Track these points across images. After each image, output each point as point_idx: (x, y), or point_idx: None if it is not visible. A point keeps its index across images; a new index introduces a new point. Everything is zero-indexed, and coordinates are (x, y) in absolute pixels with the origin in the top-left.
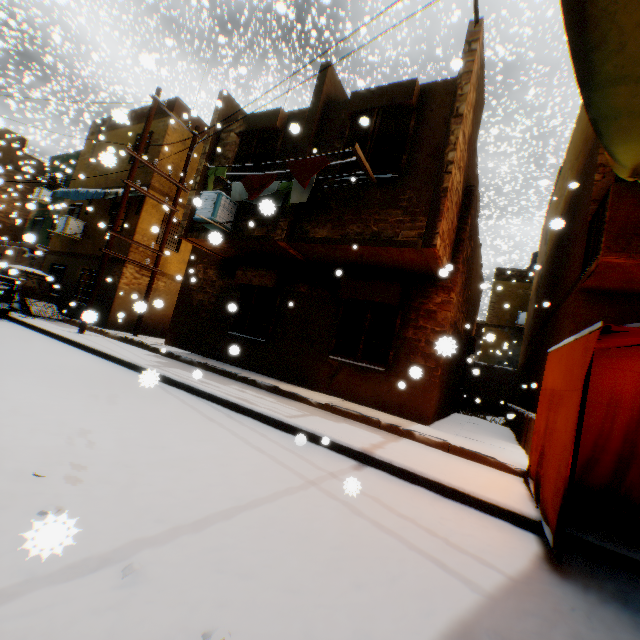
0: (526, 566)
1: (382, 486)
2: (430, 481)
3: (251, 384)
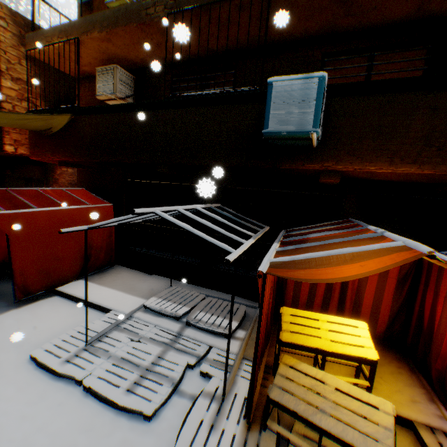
0: None
1: None
2: None
3: None
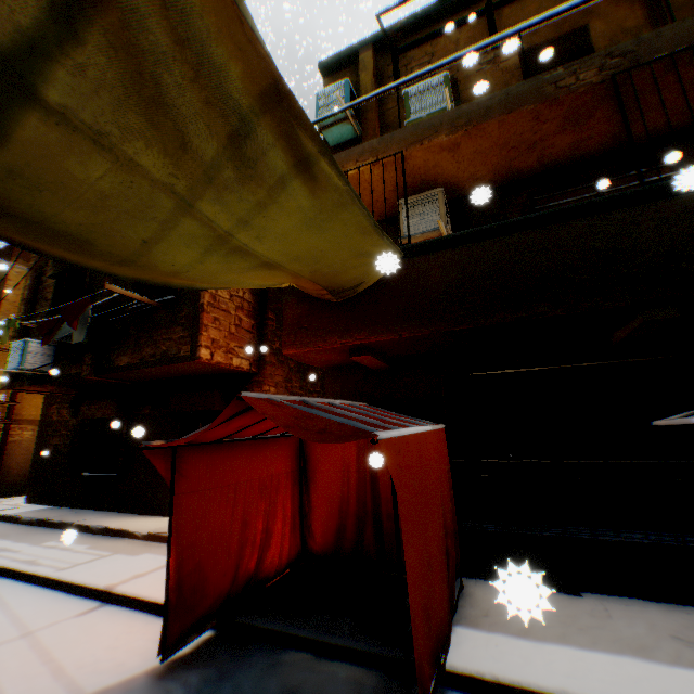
0: (131, 676)
1: (84, 626)
2: (152, 602)
3: (86, 531)
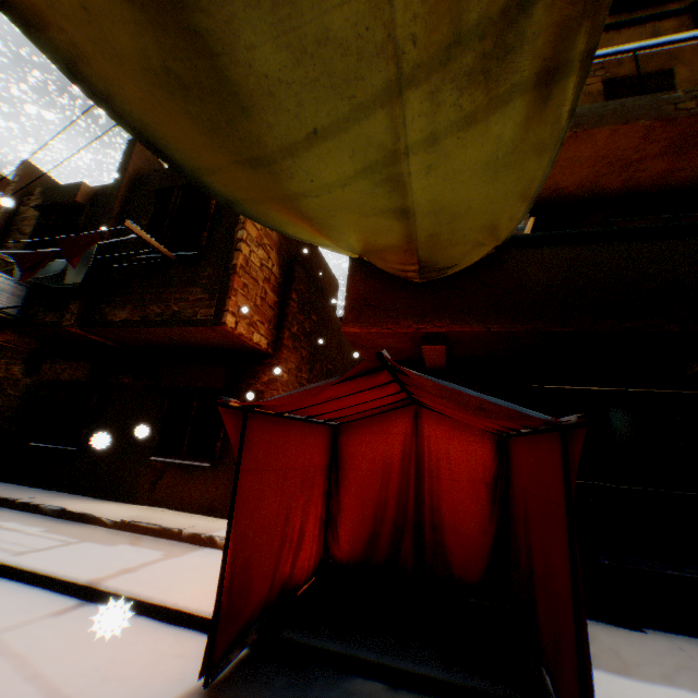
0: None
1: (68, 631)
2: (157, 606)
3: (34, 511)
